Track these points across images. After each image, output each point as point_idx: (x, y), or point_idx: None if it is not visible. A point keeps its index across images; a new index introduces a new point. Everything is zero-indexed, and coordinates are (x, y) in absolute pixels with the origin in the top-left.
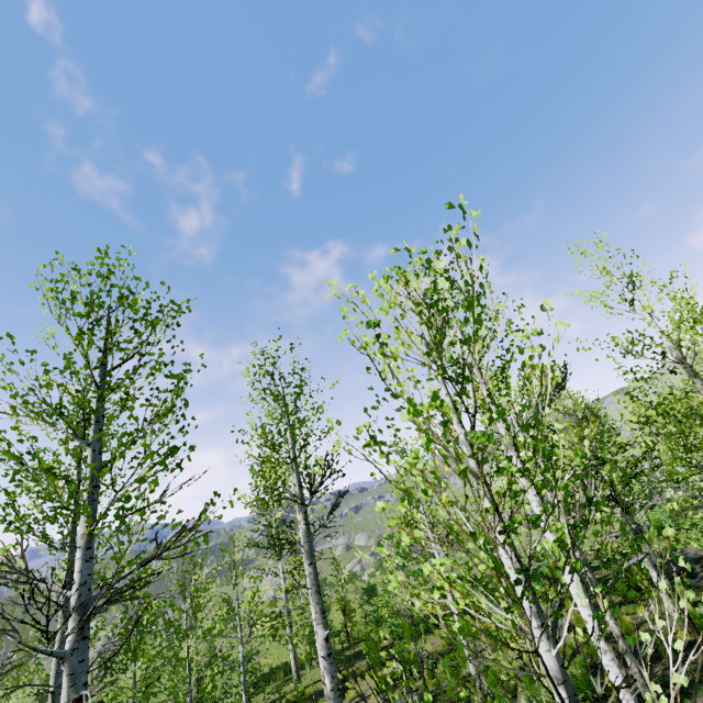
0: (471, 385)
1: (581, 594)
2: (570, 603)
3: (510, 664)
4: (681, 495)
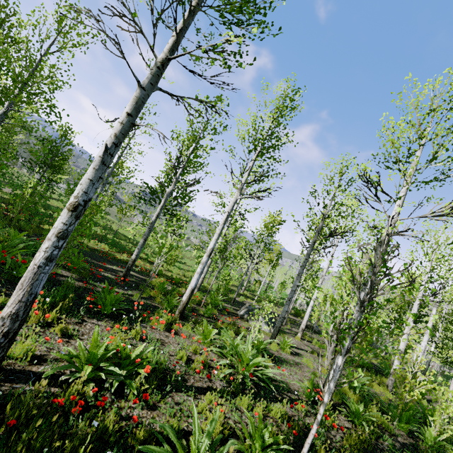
0: None
1: (426, 342)
2: None
3: None
4: None
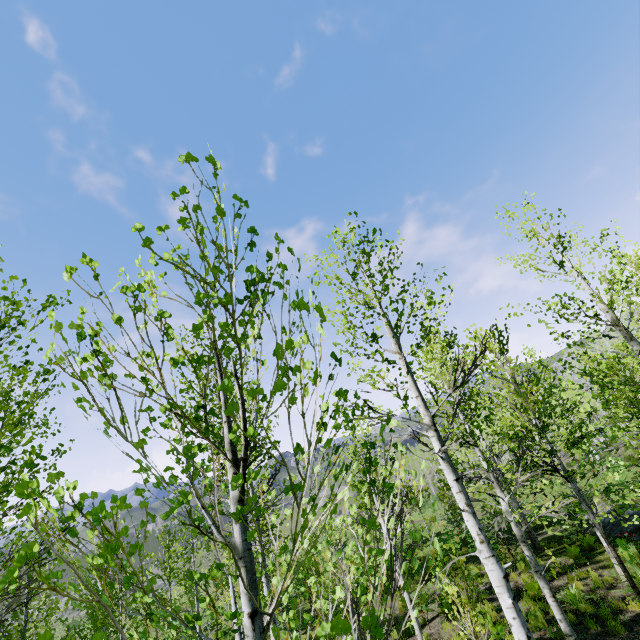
0: (241, 413)
1: (505, 594)
2: (523, 565)
3: (459, 634)
4: (639, 442)
